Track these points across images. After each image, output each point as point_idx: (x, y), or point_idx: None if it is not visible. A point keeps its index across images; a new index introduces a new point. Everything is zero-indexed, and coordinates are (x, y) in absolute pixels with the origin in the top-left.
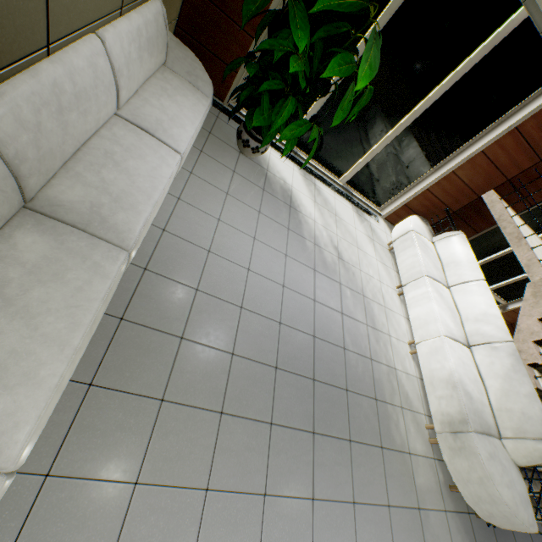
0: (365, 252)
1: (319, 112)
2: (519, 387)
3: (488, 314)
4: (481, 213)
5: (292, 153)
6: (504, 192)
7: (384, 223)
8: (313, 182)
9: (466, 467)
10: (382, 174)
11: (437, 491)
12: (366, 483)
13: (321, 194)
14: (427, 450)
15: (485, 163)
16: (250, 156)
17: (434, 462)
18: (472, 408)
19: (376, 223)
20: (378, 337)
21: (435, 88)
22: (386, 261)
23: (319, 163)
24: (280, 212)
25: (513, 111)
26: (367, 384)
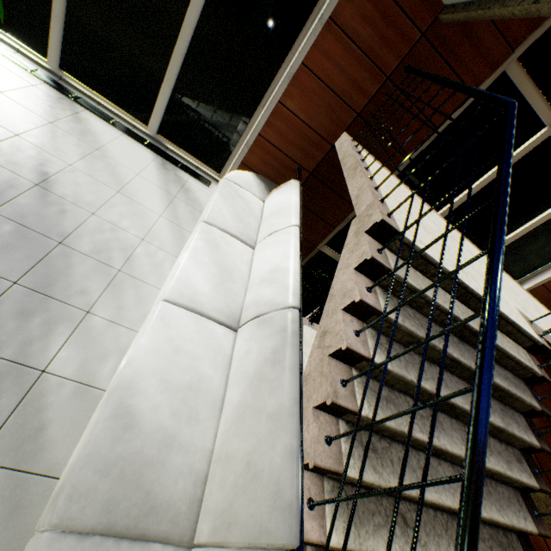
0: (136, 201)
1: (71, 10)
2: (268, 397)
3: (278, 269)
4: None
5: (54, 77)
6: (362, 136)
7: None
8: (76, 110)
9: None
10: (200, 118)
11: None
12: None
13: (82, 124)
14: None
15: (317, 85)
16: None
17: None
18: (112, 454)
19: (201, 186)
20: (37, 308)
21: None
22: (188, 223)
23: (111, 102)
24: None
25: None
26: None
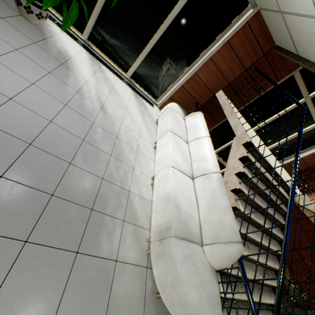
0: (132, 116)
1: (102, 13)
2: (219, 203)
3: (207, 156)
4: (217, 108)
5: (86, 44)
6: (228, 93)
7: (159, 110)
8: (99, 65)
9: (164, 271)
10: (153, 73)
11: (139, 298)
12: (26, 291)
13: (104, 73)
14: (141, 259)
15: (214, 68)
16: (28, 18)
17: (146, 271)
18: (179, 218)
19: (151, 107)
20: (119, 166)
21: (176, 5)
22: (151, 127)
23: (110, 59)
24: (47, 61)
25: (226, 31)
26: (87, 195)
